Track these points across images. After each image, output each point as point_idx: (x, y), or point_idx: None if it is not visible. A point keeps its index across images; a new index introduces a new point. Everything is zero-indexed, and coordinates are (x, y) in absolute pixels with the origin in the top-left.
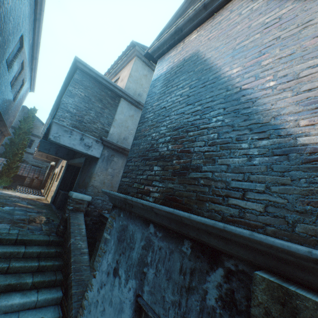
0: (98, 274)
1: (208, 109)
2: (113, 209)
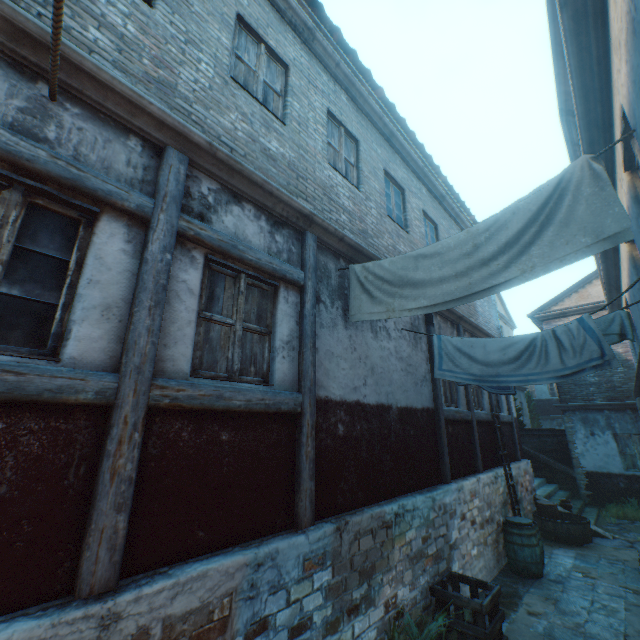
0: (576, 441)
1: None
2: (564, 412)
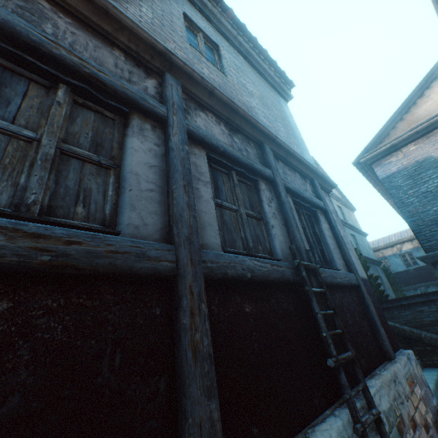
0: None
1: None
2: (436, 265)
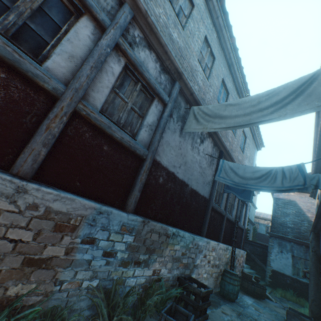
0: (272, 253)
1: (303, 220)
2: (271, 237)
